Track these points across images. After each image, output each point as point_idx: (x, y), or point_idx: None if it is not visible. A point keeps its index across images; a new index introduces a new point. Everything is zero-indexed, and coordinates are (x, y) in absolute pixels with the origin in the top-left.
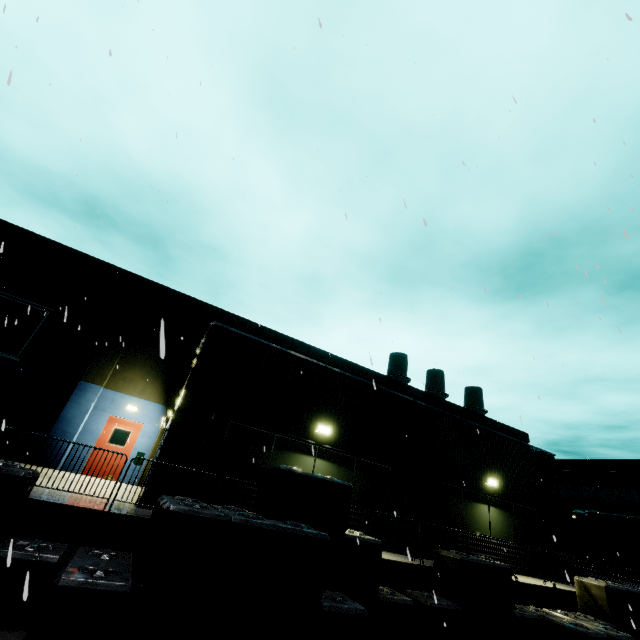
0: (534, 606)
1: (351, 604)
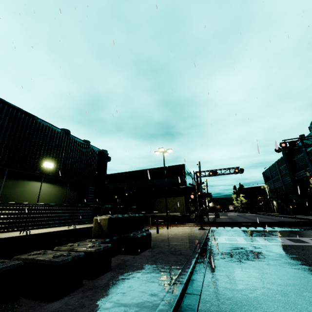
0: (46, 249)
1: None
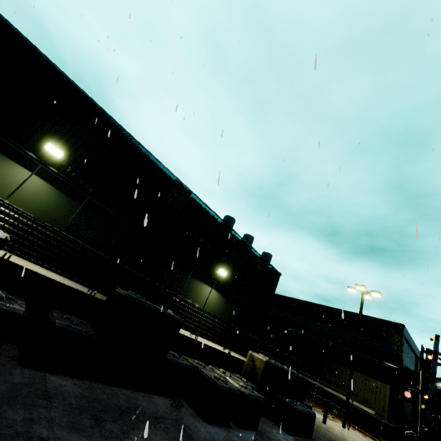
0: (203, 362)
1: None
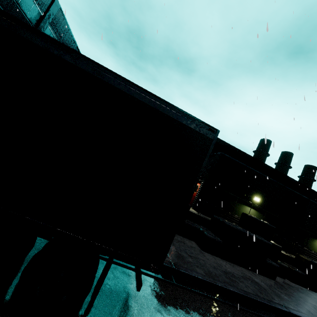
0: None
1: (274, 263)
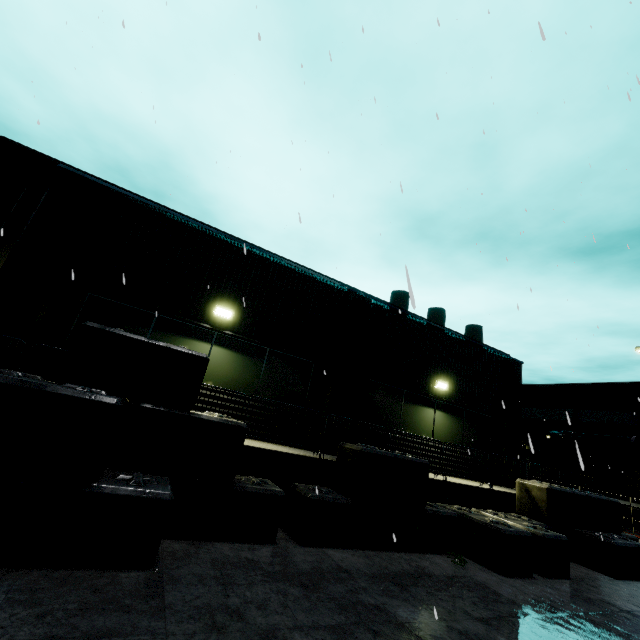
0: (462, 506)
1: (154, 487)
